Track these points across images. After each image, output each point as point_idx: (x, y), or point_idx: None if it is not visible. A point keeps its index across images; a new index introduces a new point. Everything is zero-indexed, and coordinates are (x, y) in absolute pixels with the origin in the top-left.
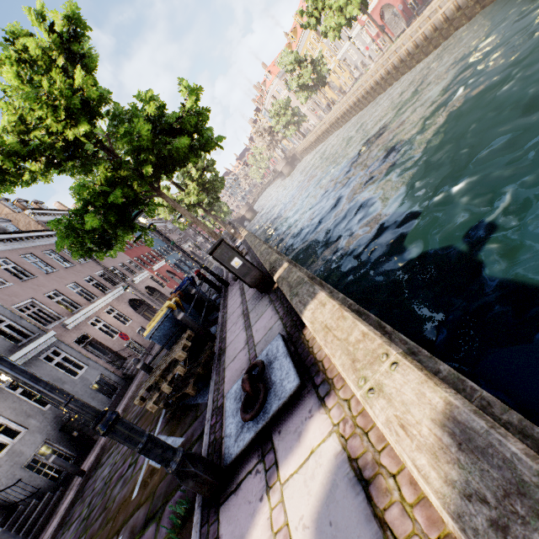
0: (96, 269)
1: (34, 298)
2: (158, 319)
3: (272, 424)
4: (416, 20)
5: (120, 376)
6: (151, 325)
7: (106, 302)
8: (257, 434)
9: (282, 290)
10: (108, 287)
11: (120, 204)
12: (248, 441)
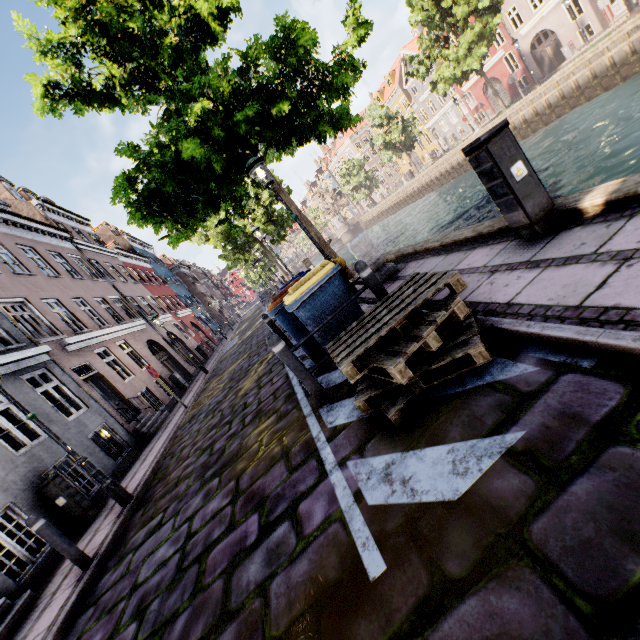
0: (110, 292)
1: (27, 299)
2: (320, 276)
3: None
4: (542, 85)
5: (131, 433)
6: (305, 284)
7: (120, 334)
8: None
9: None
10: (123, 317)
11: (243, 134)
12: None
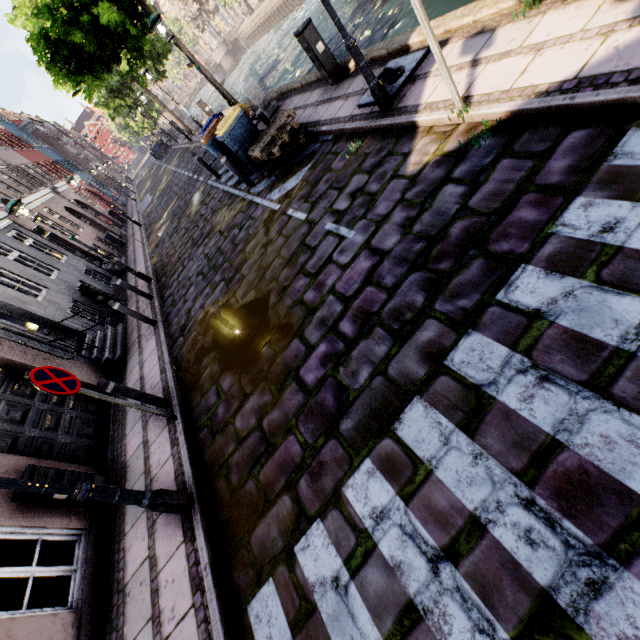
0: None
1: None
2: (235, 117)
3: (413, 74)
4: None
5: (108, 271)
6: (228, 122)
7: (40, 202)
8: (407, 79)
9: (370, 58)
10: (28, 187)
11: None
12: (402, 82)
